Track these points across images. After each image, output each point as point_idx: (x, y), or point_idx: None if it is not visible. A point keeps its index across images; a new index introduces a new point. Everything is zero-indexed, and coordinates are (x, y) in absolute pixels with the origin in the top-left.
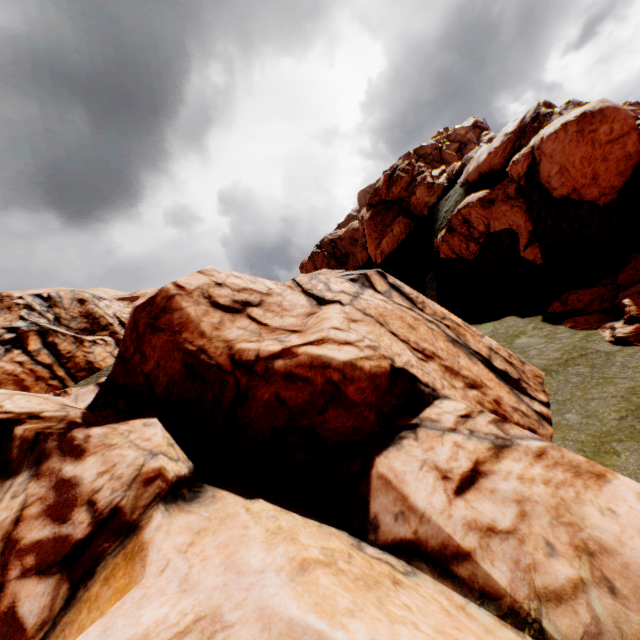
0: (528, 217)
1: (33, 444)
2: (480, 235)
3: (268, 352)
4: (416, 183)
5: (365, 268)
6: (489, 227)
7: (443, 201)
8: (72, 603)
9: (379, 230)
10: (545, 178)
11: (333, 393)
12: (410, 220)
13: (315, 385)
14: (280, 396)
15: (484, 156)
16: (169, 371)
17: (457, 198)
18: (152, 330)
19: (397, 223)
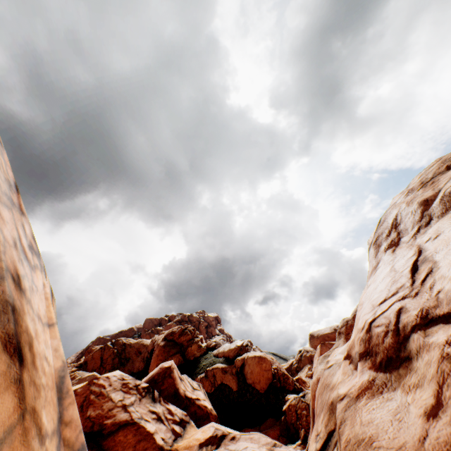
0: (238, 386)
1: (158, 396)
2: (218, 385)
3: (194, 397)
4: (194, 341)
5: (141, 375)
6: (222, 383)
7: (204, 358)
8: (185, 430)
9: (165, 355)
10: (246, 372)
11: (208, 415)
12: (183, 358)
13: (204, 411)
14: (196, 411)
15: (227, 349)
16: (169, 391)
17: (211, 360)
18: (170, 376)
19: (176, 356)
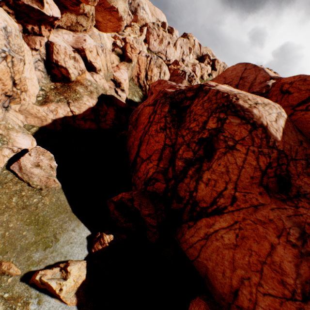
0: None
1: None
2: None
3: None
4: None
5: None
6: None
7: None
8: None
9: None
10: None
11: None
12: None
13: None
14: None
15: None
16: None
17: None
18: None
19: None
